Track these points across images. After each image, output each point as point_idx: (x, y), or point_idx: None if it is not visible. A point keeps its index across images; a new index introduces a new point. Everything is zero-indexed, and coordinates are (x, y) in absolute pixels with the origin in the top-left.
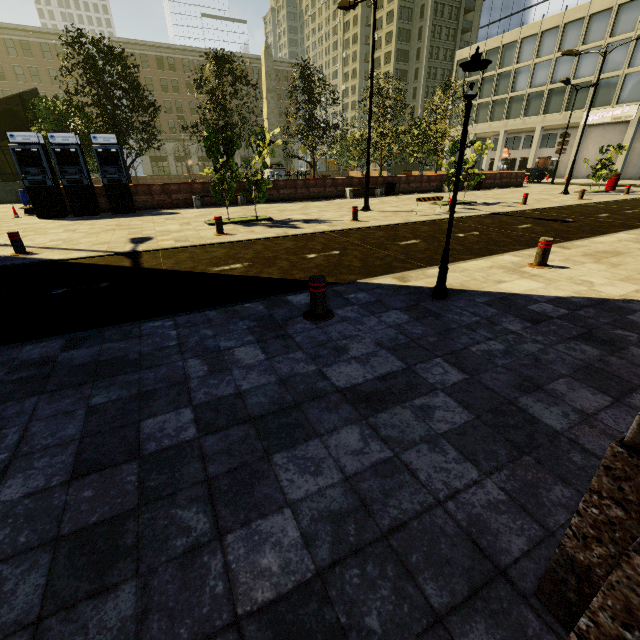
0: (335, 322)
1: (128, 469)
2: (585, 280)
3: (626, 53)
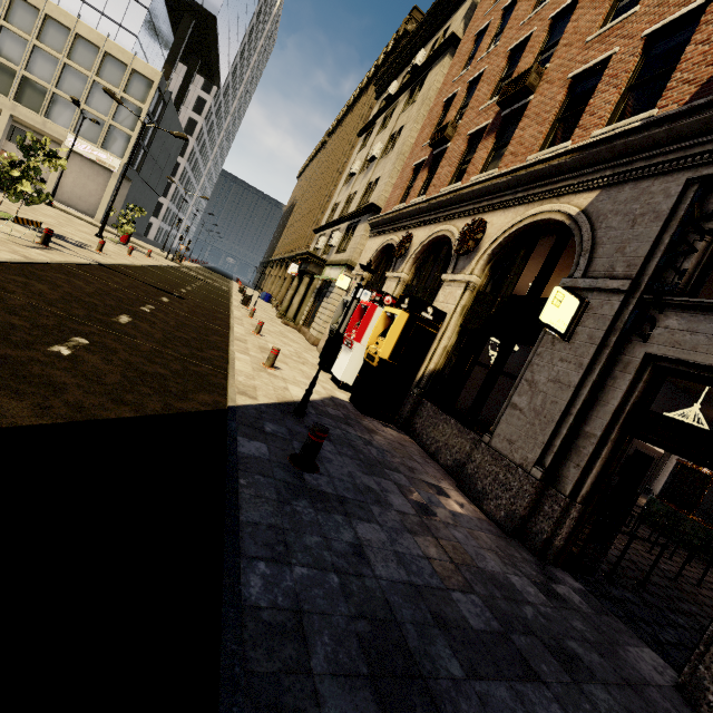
0: (323, 466)
1: (518, 641)
2: (302, 381)
3: (111, 104)
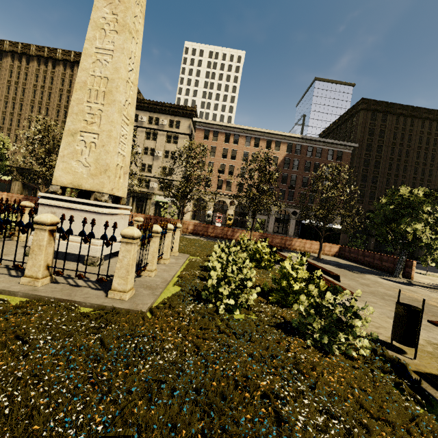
0: None
1: None
2: None
3: None
